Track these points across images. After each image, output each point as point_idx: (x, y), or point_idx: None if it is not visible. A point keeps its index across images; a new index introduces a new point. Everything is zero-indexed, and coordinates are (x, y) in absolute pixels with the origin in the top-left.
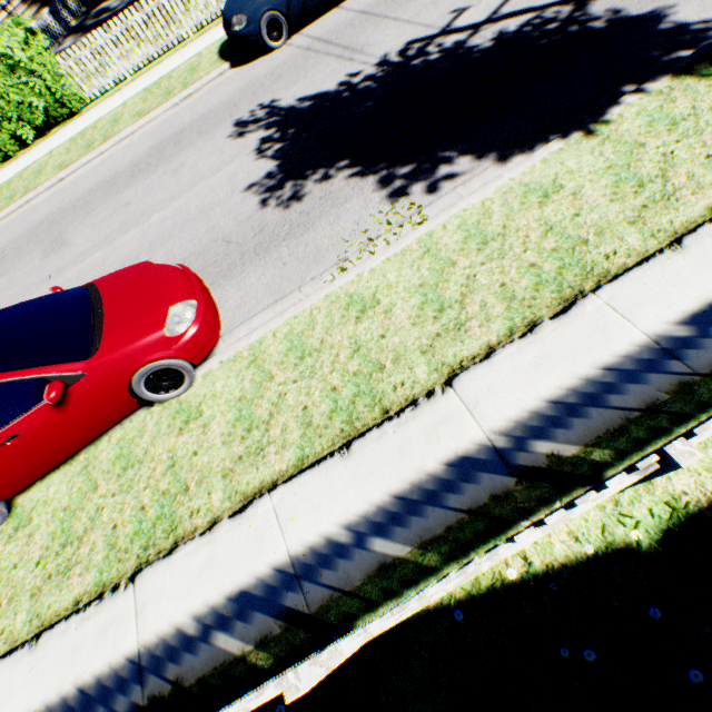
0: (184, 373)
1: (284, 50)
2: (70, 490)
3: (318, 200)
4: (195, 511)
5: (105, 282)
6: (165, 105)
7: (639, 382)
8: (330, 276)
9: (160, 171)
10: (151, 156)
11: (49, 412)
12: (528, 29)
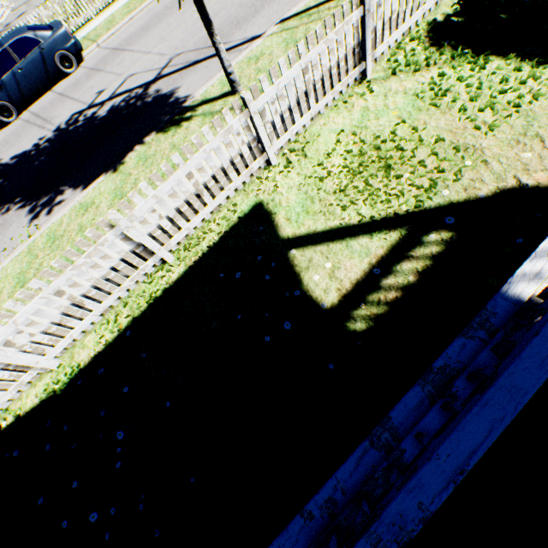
0: None
1: (16, 122)
2: None
3: None
4: None
5: None
6: None
7: (82, 307)
8: None
9: None
10: None
11: None
12: (123, 104)
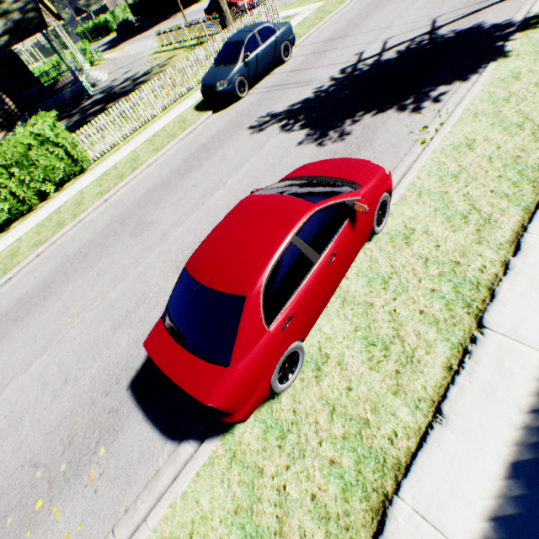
0: (386, 208)
1: (248, 97)
2: (344, 319)
3: (362, 130)
4: (480, 268)
5: (295, 174)
6: (175, 140)
7: None
8: (417, 149)
9: (207, 164)
10: (188, 162)
11: (348, 231)
12: (412, 47)
